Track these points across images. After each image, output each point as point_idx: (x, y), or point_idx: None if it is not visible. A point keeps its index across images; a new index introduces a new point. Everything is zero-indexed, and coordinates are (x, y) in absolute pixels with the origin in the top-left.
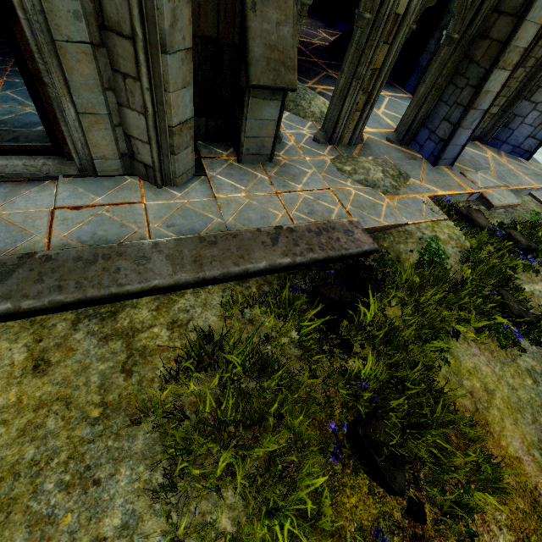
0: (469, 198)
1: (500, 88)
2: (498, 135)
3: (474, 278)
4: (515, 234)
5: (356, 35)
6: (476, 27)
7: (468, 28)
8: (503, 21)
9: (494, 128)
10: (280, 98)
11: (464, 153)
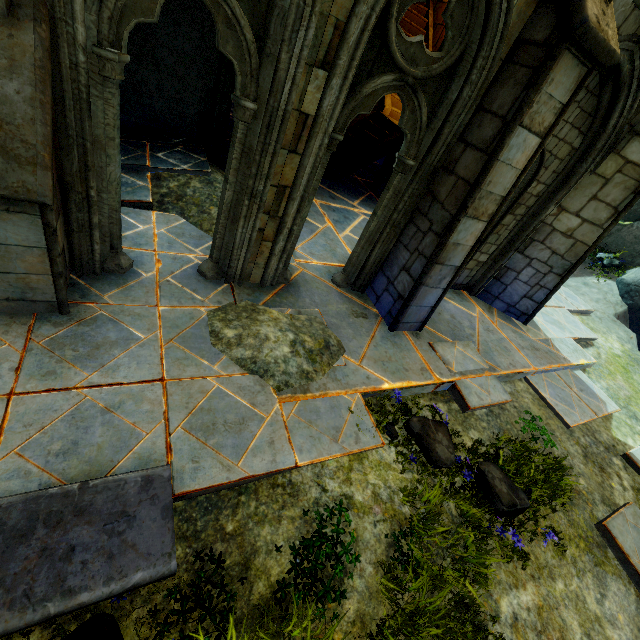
0: (437, 389)
1: (474, 241)
2: (489, 288)
3: (398, 620)
4: (493, 475)
5: (239, 131)
6: (438, 156)
7: (427, 155)
8: (471, 155)
9: (483, 279)
10: (36, 211)
11: (443, 309)
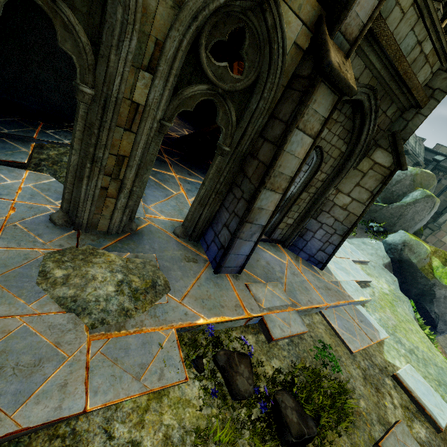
0: (248, 322)
1: (274, 207)
2: (296, 243)
3: None
4: (286, 404)
5: (81, 110)
6: (246, 146)
7: (238, 144)
8: (267, 146)
9: (291, 236)
10: None
11: (261, 257)
